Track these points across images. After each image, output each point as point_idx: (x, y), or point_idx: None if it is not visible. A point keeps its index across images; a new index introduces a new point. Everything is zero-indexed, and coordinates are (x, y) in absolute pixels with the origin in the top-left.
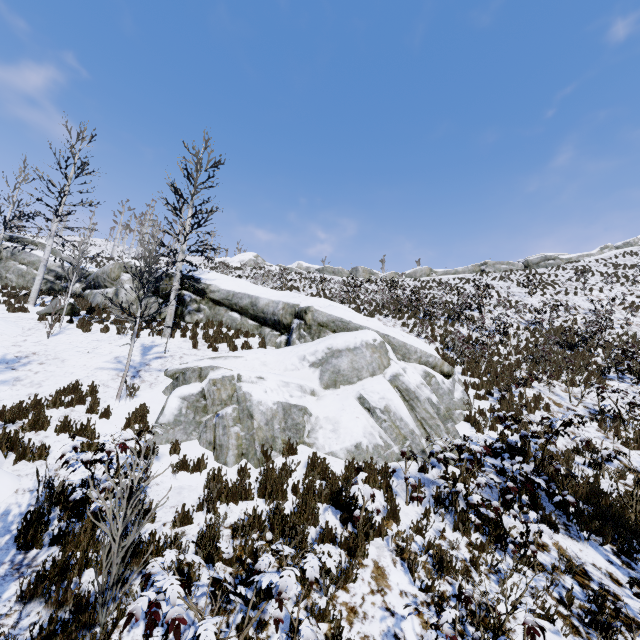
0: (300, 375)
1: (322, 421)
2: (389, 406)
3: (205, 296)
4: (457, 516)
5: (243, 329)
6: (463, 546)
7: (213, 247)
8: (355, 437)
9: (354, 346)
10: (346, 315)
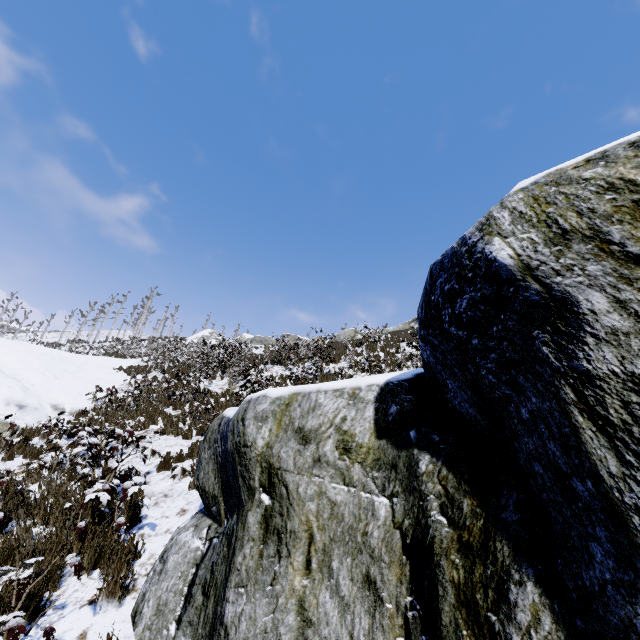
0: None
1: None
2: None
3: None
4: None
5: None
6: None
7: None
8: None
9: None
10: None
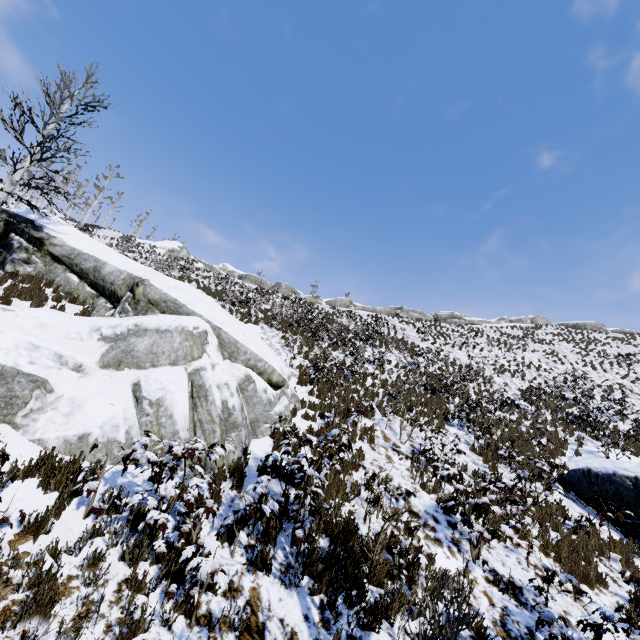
0: (80, 347)
1: (63, 401)
2: (164, 399)
3: (43, 248)
4: (134, 540)
5: (75, 295)
6: (115, 582)
7: (55, 188)
8: (88, 426)
9: (166, 328)
10: (187, 299)
